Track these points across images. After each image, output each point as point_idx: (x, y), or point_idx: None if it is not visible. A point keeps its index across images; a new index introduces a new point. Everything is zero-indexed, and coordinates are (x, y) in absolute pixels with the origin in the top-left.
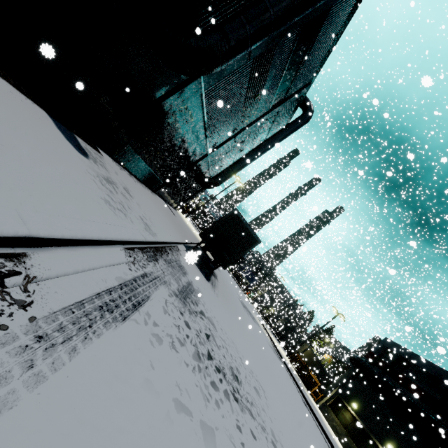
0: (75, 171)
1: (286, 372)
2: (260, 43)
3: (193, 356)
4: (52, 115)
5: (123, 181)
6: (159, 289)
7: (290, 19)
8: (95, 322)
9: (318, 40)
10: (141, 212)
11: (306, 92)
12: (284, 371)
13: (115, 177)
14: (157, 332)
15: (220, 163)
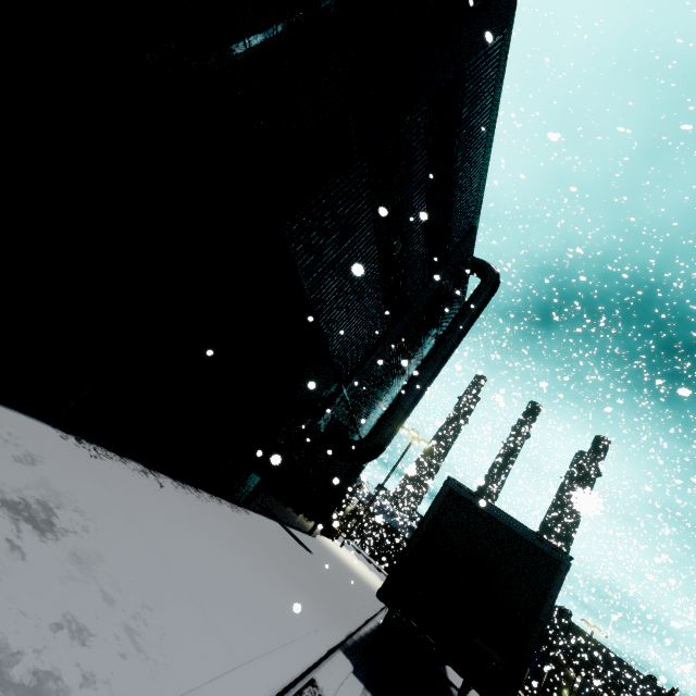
0: None
1: None
2: None
3: None
4: None
5: (54, 483)
6: None
7: None
8: None
9: (463, 143)
10: (67, 601)
11: (472, 243)
12: None
13: None
14: None
15: (373, 406)
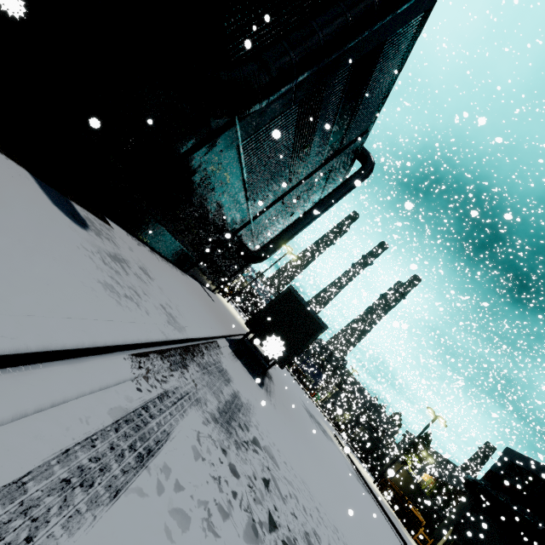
0: (57, 244)
1: (378, 511)
2: (308, 74)
3: (245, 535)
4: (37, 176)
5: (140, 259)
6: (187, 415)
7: (343, 43)
8: (45, 522)
9: (374, 80)
10: (164, 299)
11: (363, 141)
12: (376, 509)
13: (127, 254)
14: (180, 505)
15: (267, 231)
